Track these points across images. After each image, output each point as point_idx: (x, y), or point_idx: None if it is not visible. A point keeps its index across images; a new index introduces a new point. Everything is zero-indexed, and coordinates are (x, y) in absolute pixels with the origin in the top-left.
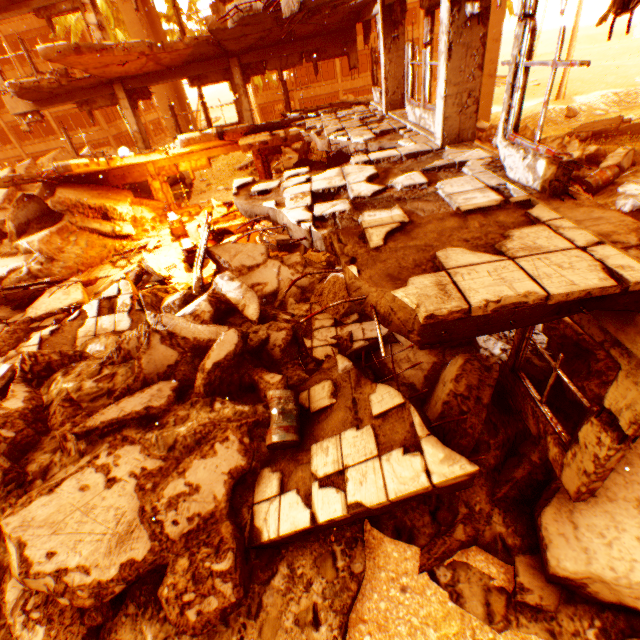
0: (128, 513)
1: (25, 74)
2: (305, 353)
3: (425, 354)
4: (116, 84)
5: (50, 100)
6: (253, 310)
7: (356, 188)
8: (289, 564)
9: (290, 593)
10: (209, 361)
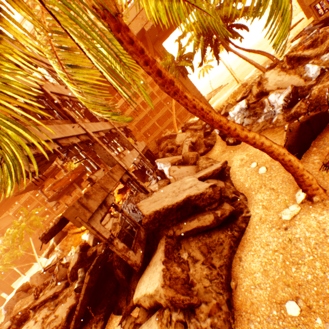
0: None
1: None
2: None
3: None
4: (73, 183)
5: (59, 197)
6: (91, 242)
7: None
8: None
9: None
10: (70, 267)
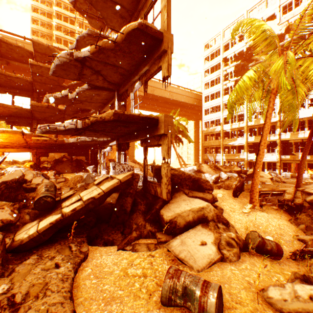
0: None
1: None
2: (57, 196)
3: (116, 193)
4: None
5: None
6: (30, 176)
7: None
8: (39, 254)
9: (39, 262)
10: (0, 180)
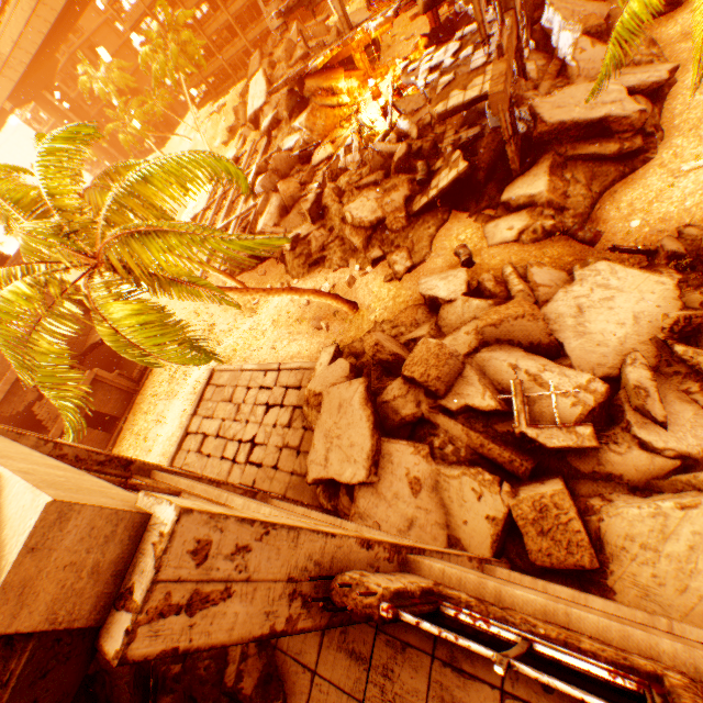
0: (374, 207)
1: None
2: (439, 153)
3: None
4: None
5: (290, 12)
6: (414, 134)
7: (445, 63)
8: (423, 220)
9: (422, 225)
10: (395, 159)
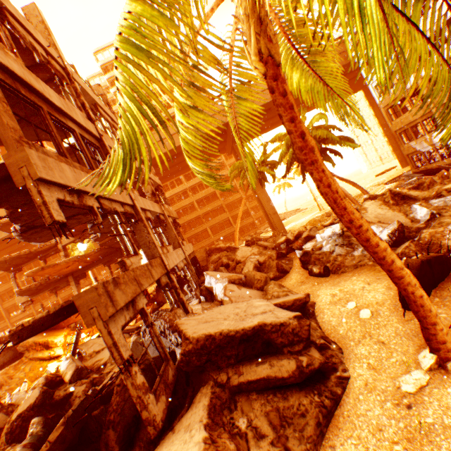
0: None
1: None
2: None
3: None
4: (70, 275)
5: (38, 292)
6: (69, 374)
7: None
8: None
9: None
10: (16, 413)
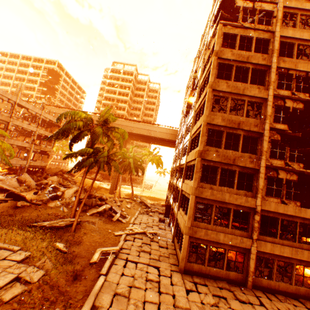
0: None
1: (22, 139)
2: None
3: None
4: None
5: None
6: None
7: None
8: None
9: None
10: None
